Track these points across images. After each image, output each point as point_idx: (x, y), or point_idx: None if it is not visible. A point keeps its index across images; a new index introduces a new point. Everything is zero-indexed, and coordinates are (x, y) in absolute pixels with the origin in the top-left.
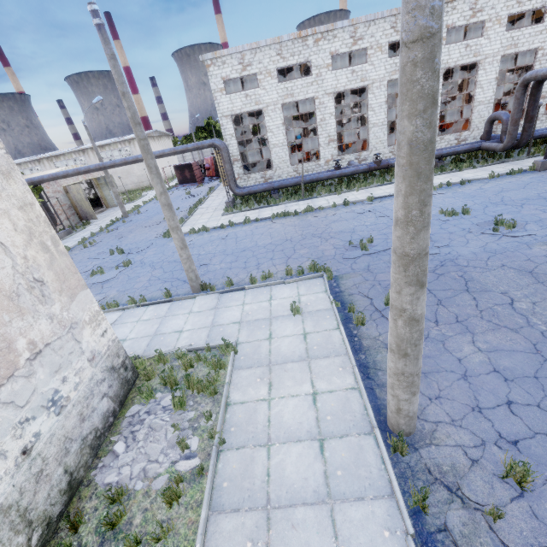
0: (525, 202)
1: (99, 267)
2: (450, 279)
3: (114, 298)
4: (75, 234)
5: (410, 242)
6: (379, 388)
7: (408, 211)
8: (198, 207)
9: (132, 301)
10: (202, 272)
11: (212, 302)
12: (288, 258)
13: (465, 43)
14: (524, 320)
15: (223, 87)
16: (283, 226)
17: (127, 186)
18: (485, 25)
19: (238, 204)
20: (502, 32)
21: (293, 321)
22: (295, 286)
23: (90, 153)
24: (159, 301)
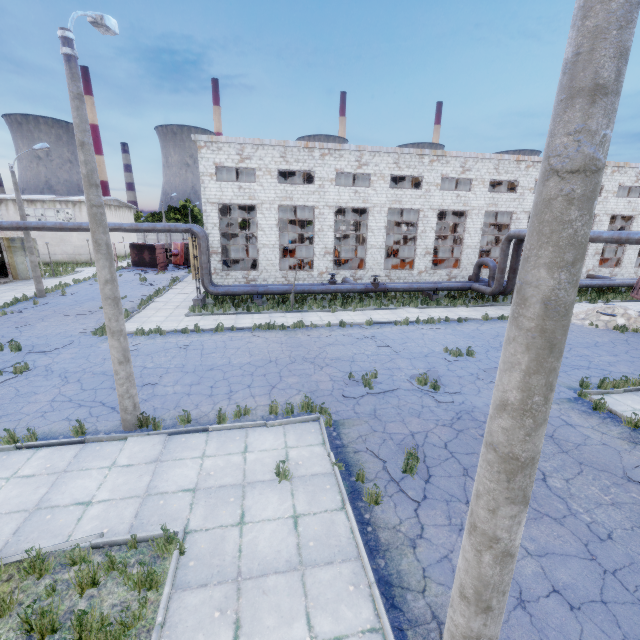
0: None
1: None
2: (472, 439)
3: None
4: None
5: (524, 439)
6: (411, 628)
7: (527, 395)
8: (154, 299)
9: (11, 438)
10: (145, 395)
11: (153, 450)
12: (272, 387)
13: (456, 192)
14: (564, 506)
15: (214, 172)
16: (266, 341)
17: (56, 256)
18: (473, 182)
19: (210, 304)
20: (486, 192)
21: (278, 492)
22: (281, 432)
23: (10, 205)
24: (61, 441)
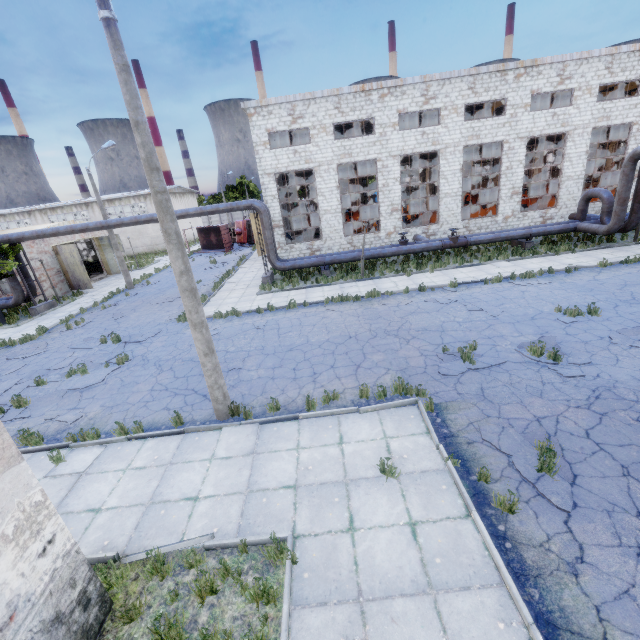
0: None
1: (81, 363)
2: (623, 425)
3: (95, 420)
4: (60, 308)
5: None
6: None
7: None
8: (226, 281)
9: (122, 429)
10: (232, 381)
11: (247, 441)
12: (357, 367)
13: (552, 111)
14: None
15: (267, 140)
16: (341, 315)
17: (137, 249)
18: (574, 93)
19: (278, 280)
20: (593, 103)
21: (386, 493)
22: (376, 419)
23: (95, 207)
24: (163, 432)
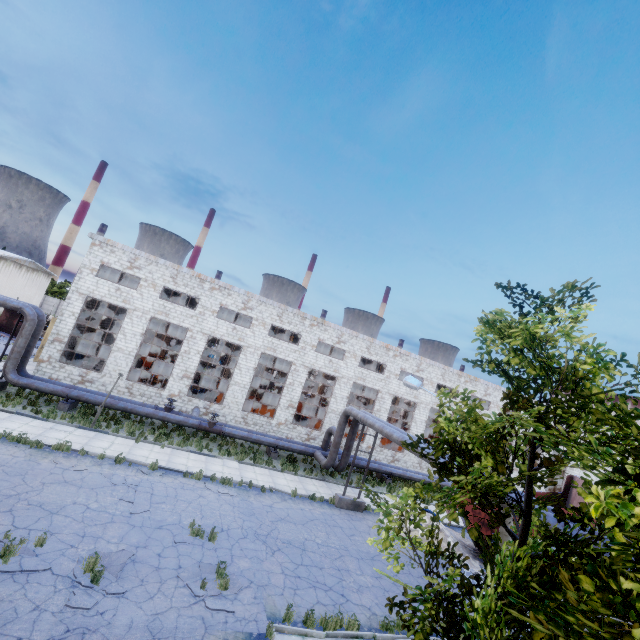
0: (284, 546)
1: None
2: None
3: None
4: None
5: None
6: None
7: None
8: None
9: None
10: None
11: None
12: None
13: (330, 358)
14: None
15: (97, 268)
16: None
17: None
18: (346, 354)
19: (4, 393)
20: (357, 365)
21: None
22: None
23: None
24: None
